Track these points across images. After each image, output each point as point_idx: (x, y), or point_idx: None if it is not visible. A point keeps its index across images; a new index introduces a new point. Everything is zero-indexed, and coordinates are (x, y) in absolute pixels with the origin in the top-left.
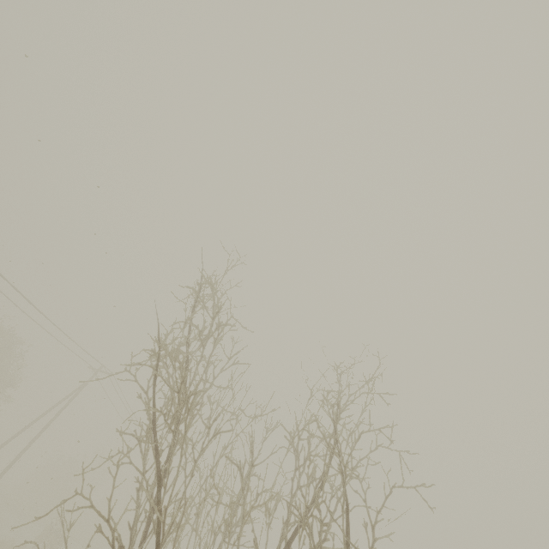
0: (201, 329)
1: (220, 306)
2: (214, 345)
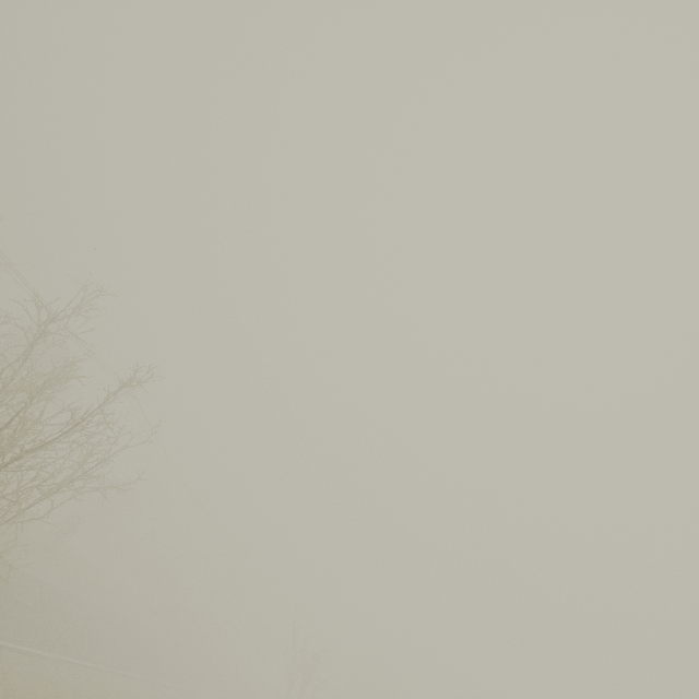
0: (27, 332)
1: (51, 319)
2: (34, 343)
